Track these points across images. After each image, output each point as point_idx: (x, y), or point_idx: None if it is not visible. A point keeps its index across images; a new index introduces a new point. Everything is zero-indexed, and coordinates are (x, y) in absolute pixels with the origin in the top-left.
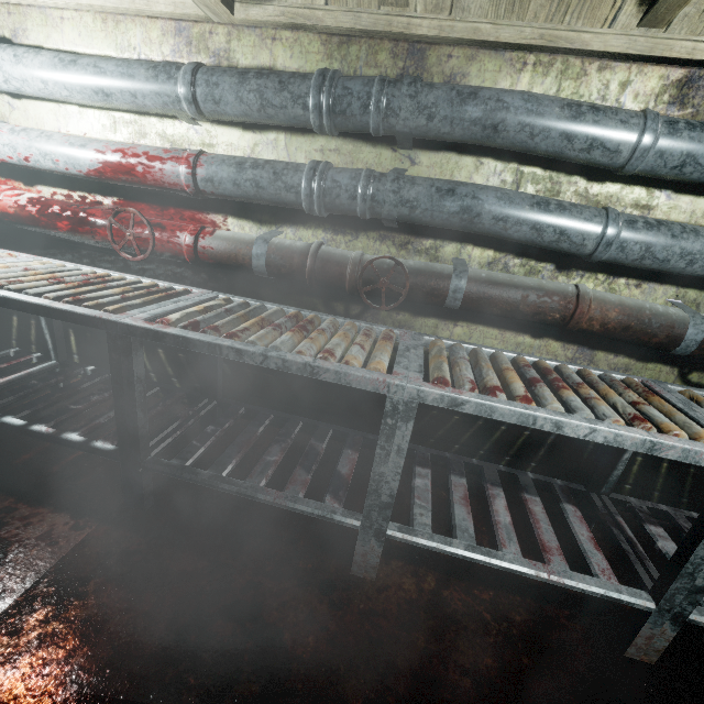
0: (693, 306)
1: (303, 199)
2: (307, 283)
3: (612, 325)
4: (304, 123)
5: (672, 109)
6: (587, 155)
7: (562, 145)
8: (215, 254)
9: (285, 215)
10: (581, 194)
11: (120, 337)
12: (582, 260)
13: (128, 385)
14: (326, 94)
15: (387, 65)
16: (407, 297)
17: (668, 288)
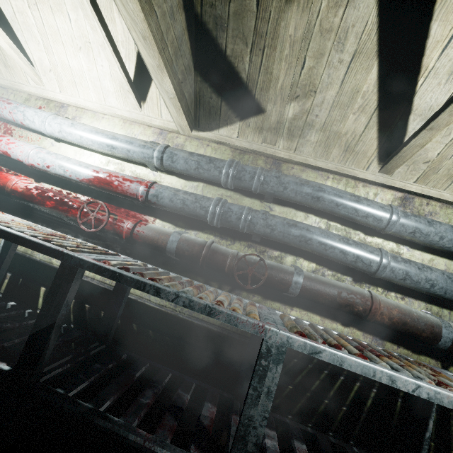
0: (437, 316)
1: (209, 214)
2: (200, 263)
3: (395, 319)
4: (217, 179)
5: (400, 208)
6: (366, 219)
7: (352, 212)
8: (144, 236)
9: (192, 223)
10: (362, 240)
11: (70, 267)
12: (367, 277)
13: (56, 306)
14: (233, 168)
15: (262, 165)
16: (264, 282)
17: (420, 303)
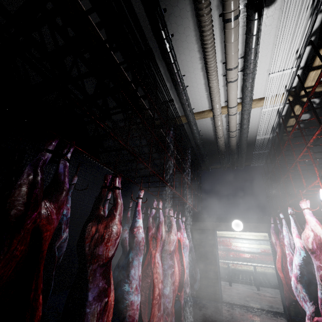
0: None
1: None
2: None
3: None
4: None
5: None
6: None
7: None
8: None
9: None
10: None
11: None
12: None
13: None
14: None
15: None
16: None
17: None
